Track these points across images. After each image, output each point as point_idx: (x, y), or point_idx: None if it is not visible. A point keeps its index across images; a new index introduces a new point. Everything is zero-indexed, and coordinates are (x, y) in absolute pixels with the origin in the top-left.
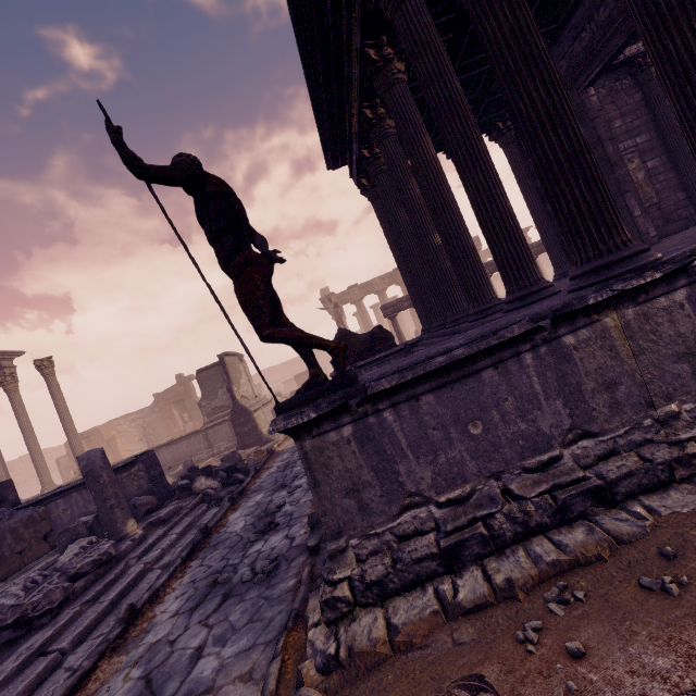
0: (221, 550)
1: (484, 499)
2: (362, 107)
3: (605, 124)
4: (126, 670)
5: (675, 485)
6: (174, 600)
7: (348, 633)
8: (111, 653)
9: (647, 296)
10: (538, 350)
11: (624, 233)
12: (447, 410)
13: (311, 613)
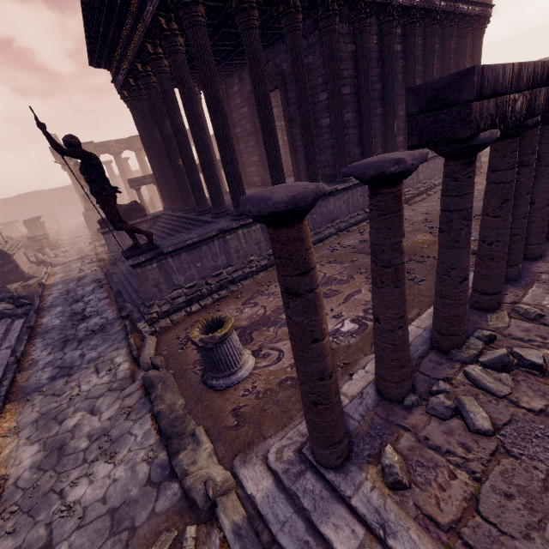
0: (55, 332)
1: (200, 285)
2: (136, 61)
3: None
4: (40, 371)
5: (249, 278)
6: (41, 352)
7: (158, 325)
8: (19, 372)
9: (250, 226)
10: (219, 240)
11: None
12: (190, 258)
13: (140, 326)
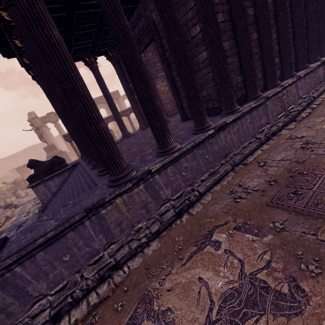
0: None
1: (72, 284)
2: (12, 38)
3: (148, 71)
4: None
5: (138, 254)
6: None
7: None
8: None
9: (130, 189)
10: (91, 218)
11: (122, 166)
12: (51, 255)
13: None
